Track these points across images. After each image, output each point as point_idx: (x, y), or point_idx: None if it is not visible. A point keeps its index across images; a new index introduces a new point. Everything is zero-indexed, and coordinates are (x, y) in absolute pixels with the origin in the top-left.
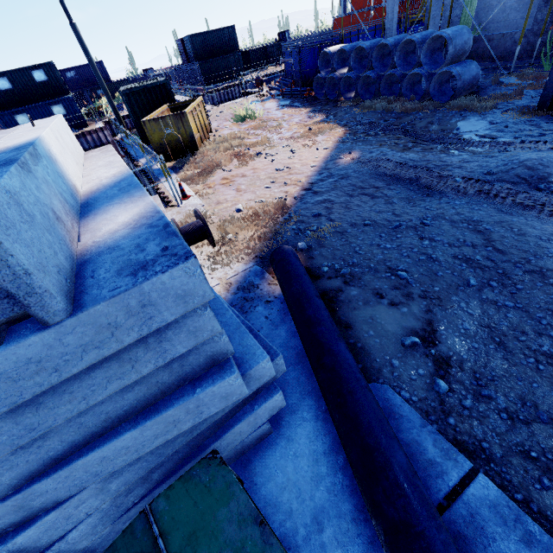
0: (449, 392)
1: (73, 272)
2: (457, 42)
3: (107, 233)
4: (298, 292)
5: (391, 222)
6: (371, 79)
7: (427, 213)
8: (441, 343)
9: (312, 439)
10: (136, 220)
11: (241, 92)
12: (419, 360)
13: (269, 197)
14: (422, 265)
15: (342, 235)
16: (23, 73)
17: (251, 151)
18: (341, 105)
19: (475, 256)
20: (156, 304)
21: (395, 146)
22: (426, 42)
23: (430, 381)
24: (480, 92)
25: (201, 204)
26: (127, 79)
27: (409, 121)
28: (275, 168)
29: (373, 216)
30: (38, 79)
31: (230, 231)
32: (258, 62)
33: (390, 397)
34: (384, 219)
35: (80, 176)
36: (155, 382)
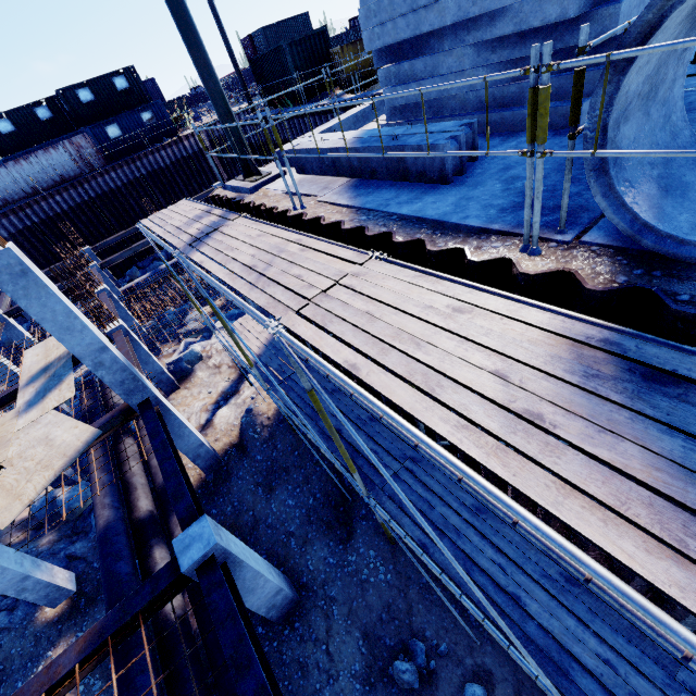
0: None
1: None
2: None
3: None
4: None
5: None
6: None
7: None
8: None
9: None
10: None
11: None
12: None
13: None
14: None
15: None
16: (104, 81)
17: None
18: None
19: None
20: None
21: None
22: None
23: None
24: None
25: None
26: (182, 97)
27: None
28: None
29: None
30: (119, 87)
31: None
32: None
33: None
34: None
35: None
36: None
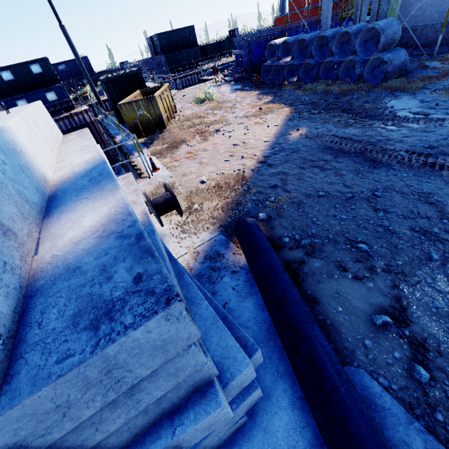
0: (431, 381)
1: (15, 314)
2: (388, 32)
3: (69, 243)
4: (265, 267)
5: (344, 193)
6: (310, 66)
7: (377, 185)
8: (414, 323)
9: (290, 432)
10: (104, 225)
11: (200, 78)
12: (393, 342)
13: (228, 169)
14: (381, 237)
15: (299, 206)
16: (23, 66)
17: (211, 128)
18: (286, 88)
19: (432, 228)
20: (126, 364)
21: (337, 123)
22: (360, 33)
23: (408, 367)
24: (408, 75)
25: (169, 175)
26: (107, 70)
27: (346, 101)
28: (232, 143)
29: (326, 187)
30: (35, 72)
31: (195, 201)
32: (213, 54)
33: (368, 384)
34: (336, 190)
35: (54, 162)
36: (126, 429)
